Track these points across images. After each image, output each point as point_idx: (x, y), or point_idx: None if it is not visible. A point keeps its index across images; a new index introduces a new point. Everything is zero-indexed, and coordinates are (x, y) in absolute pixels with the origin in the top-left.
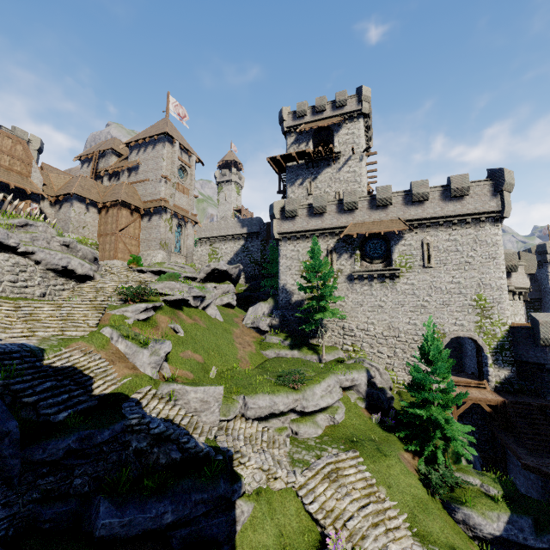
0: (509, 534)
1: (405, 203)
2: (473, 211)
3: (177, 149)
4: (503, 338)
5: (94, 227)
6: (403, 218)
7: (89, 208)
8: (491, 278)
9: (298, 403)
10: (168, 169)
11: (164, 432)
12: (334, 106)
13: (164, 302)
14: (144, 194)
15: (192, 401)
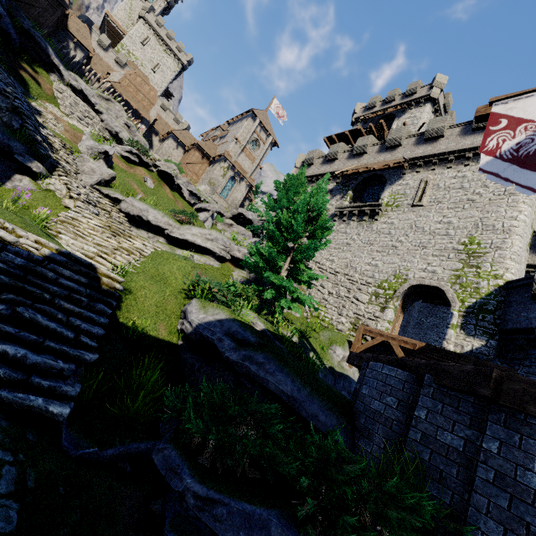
0: (207, 328)
1: (416, 143)
2: None
3: (256, 125)
4: (488, 294)
5: (176, 160)
6: (408, 157)
7: (179, 147)
8: (497, 218)
9: (170, 228)
10: (243, 136)
11: (20, 109)
12: (404, 96)
13: (158, 172)
14: (220, 151)
15: (86, 166)
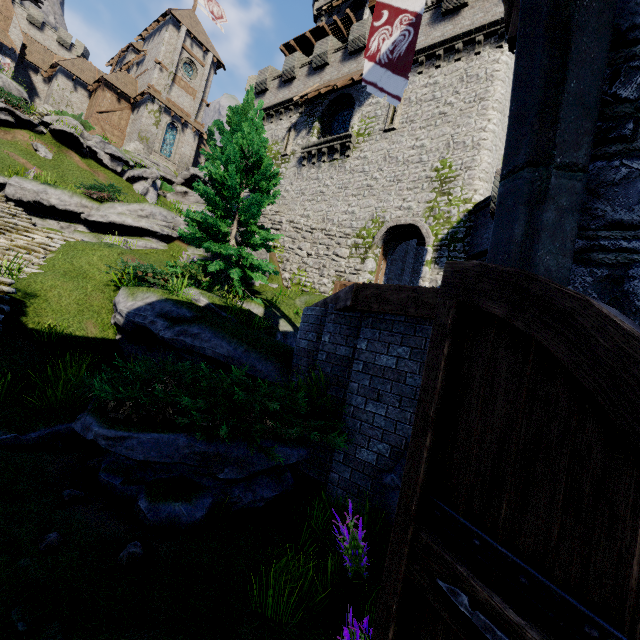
0: (137, 315)
1: None
2: (468, 29)
3: (183, 36)
4: (458, 222)
5: (81, 110)
6: None
7: (78, 88)
8: (467, 132)
9: (86, 211)
10: (168, 57)
11: None
12: None
13: (52, 133)
14: (141, 86)
15: None
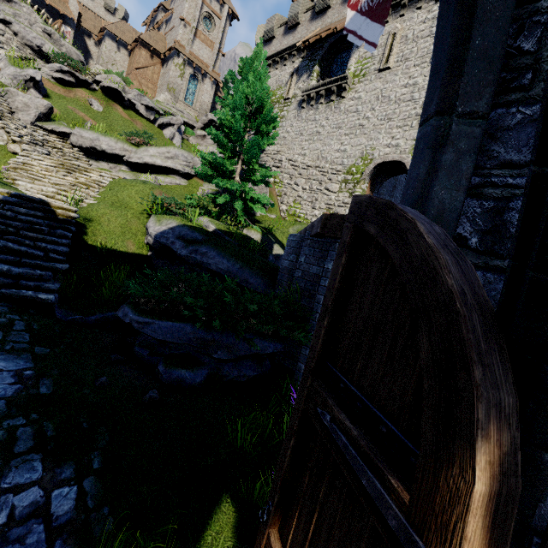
0: (162, 236)
1: None
2: None
3: None
4: None
5: (123, 68)
6: None
7: (121, 49)
8: None
9: (127, 154)
10: (191, 13)
11: None
12: None
13: (102, 89)
14: (169, 42)
15: (17, 101)
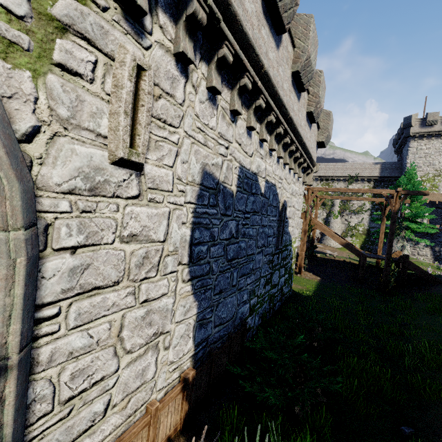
0: None
1: None
2: None
3: None
4: None
5: None
6: None
7: None
8: None
9: None
10: None
11: None
12: None
13: None
14: None
15: None
